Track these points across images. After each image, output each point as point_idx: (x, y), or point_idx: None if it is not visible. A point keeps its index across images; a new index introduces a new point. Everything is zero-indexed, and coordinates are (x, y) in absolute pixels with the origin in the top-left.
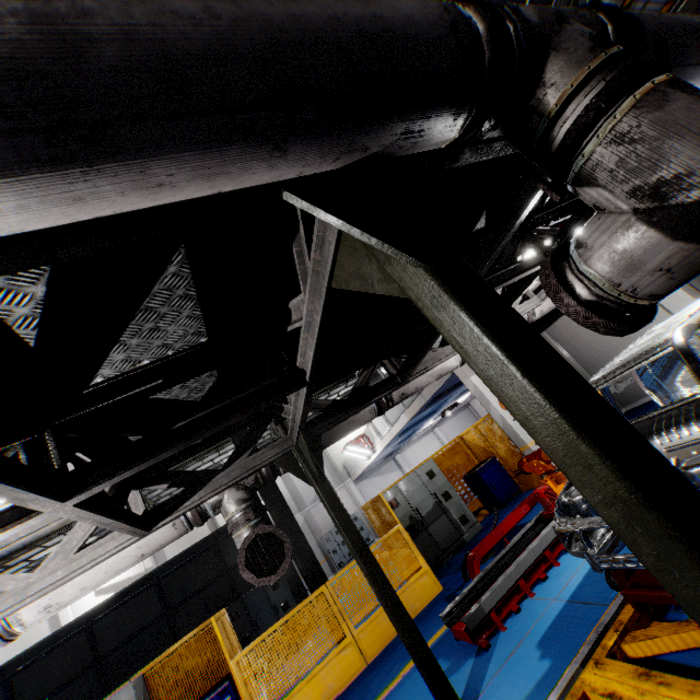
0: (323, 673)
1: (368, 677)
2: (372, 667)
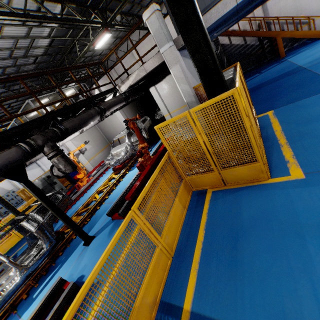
0: (3, 246)
1: (22, 241)
2: (24, 238)
